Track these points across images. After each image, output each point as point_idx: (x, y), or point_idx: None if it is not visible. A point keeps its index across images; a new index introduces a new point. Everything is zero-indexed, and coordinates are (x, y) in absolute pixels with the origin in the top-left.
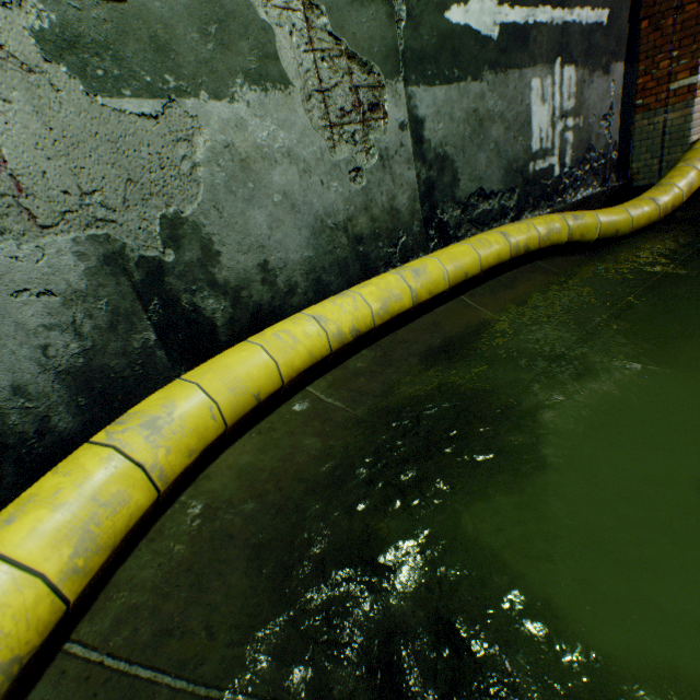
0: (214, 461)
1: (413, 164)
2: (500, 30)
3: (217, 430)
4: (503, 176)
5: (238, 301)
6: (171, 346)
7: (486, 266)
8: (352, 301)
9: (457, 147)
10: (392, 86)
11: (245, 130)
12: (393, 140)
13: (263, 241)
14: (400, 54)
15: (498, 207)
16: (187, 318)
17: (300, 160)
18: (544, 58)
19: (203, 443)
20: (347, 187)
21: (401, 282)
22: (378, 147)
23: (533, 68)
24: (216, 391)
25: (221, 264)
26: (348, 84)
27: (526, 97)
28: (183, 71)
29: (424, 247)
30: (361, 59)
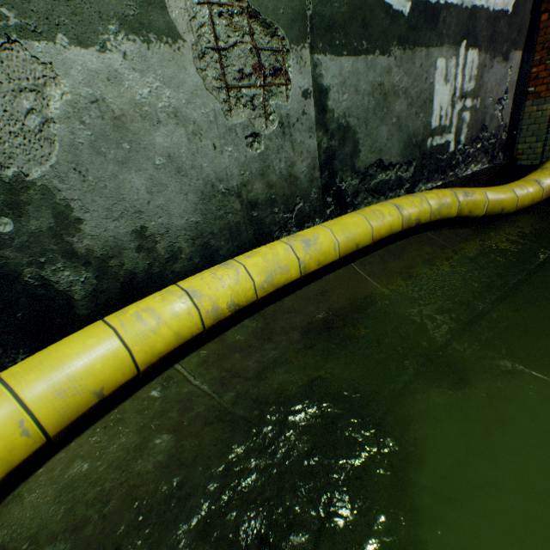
0: (36, 471)
1: (315, 133)
2: (412, 6)
3: (30, 446)
4: (402, 149)
5: (105, 270)
6: (3, 328)
7: (377, 237)
8: (234, 273)
9: (360, 118)
10: (297, 52)
11: (120, 84)
12: (295, 107)
13: (140, 206)
14: (308, 19)
15: (395, 177)
16: (31, 294)
17: (189, 121)
18: (451, 39)
19: (5, 468)
20: (243, 152)
21: (290, 253)
22: (279, 113)
23: (440, 48)
24: (35, 396)
25: (82, 232)
26: (249, 45)
27: (431, 76)
28: (30, 6)
29: (321, 213)
30: (264, 19)
